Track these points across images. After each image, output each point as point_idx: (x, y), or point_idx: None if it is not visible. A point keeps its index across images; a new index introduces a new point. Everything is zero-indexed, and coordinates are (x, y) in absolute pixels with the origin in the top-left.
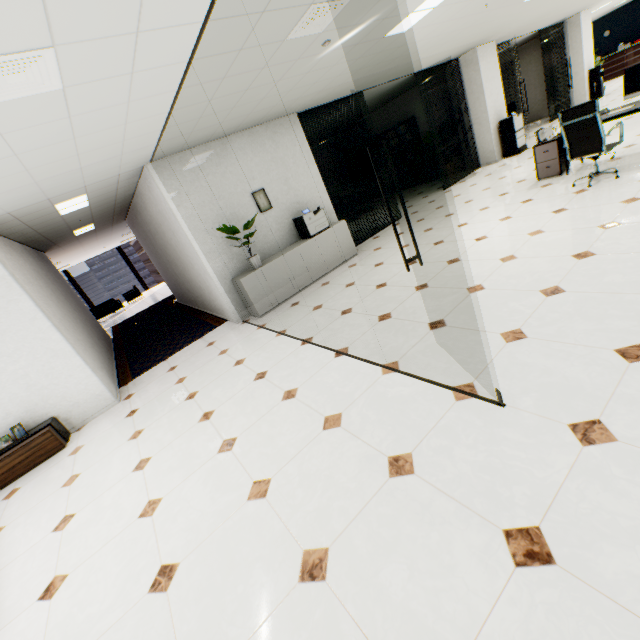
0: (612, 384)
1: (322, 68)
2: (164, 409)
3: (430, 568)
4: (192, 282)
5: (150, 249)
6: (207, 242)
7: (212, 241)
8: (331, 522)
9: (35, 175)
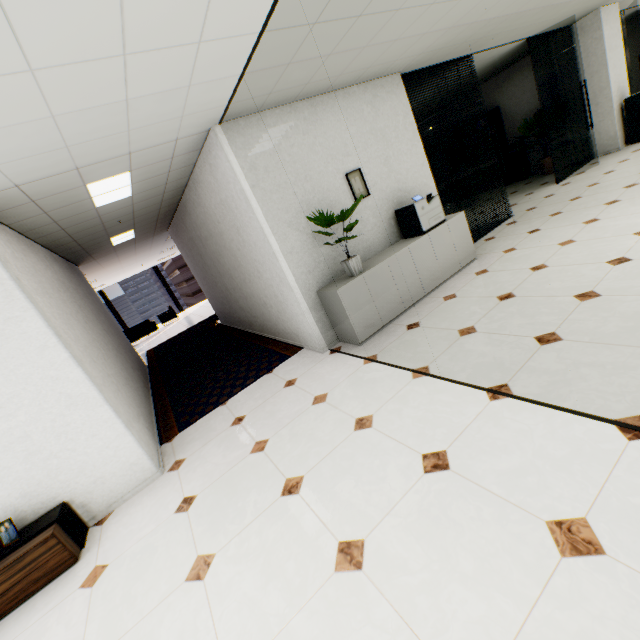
0: None
1: None
2: (244, 509)
3: None
4: (251, 297)
5: (195, 261)
6: (288, 238)
7: (294, 237)
8: None
9: (49, 95)
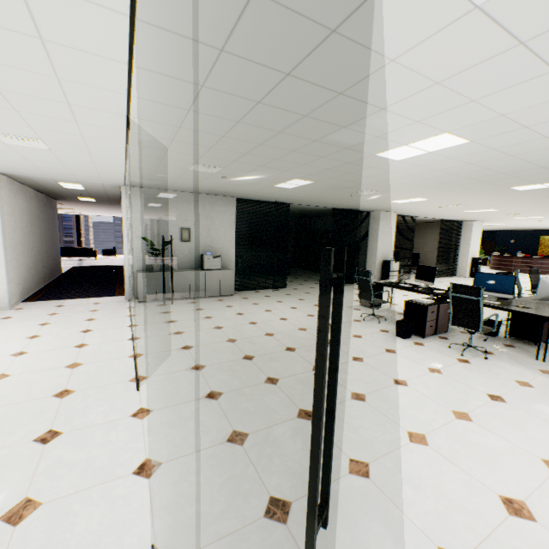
0: (184, 401)
1: (235, 185)
2: (23, 324)
3: (6, 429)
4: None
5: None
6: (134, 242)
7: (138, 243)
8: (3, 401)
9: (41, 168)
